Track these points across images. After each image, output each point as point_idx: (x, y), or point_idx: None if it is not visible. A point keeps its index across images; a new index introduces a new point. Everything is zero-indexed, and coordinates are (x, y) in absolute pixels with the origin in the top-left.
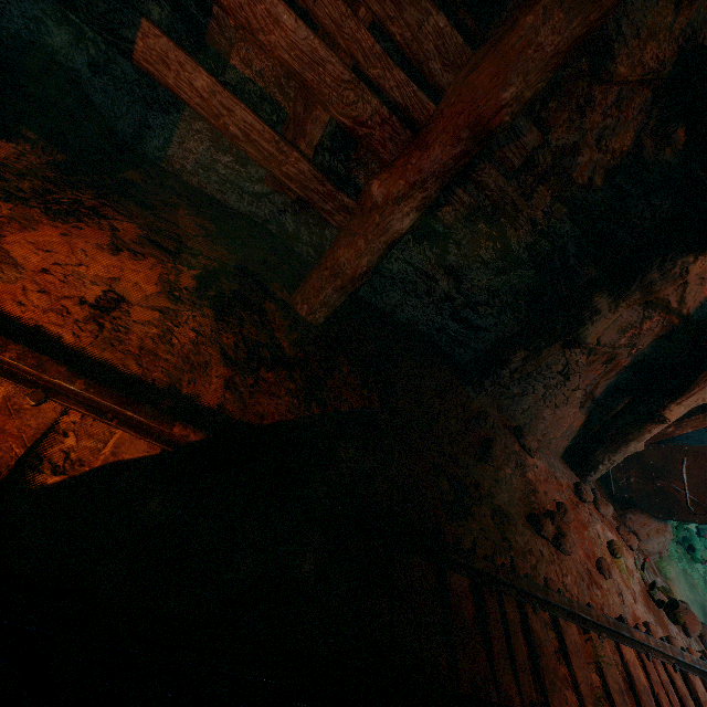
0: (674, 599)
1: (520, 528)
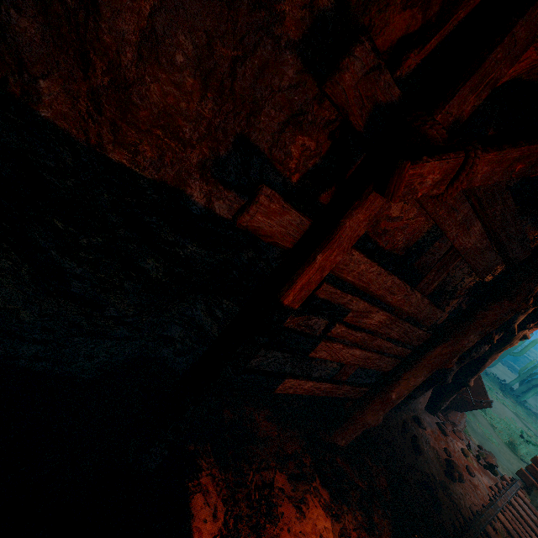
0: (491, 463)
1: (450, 486)
